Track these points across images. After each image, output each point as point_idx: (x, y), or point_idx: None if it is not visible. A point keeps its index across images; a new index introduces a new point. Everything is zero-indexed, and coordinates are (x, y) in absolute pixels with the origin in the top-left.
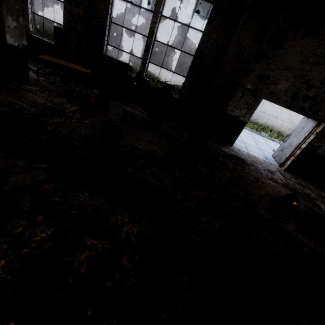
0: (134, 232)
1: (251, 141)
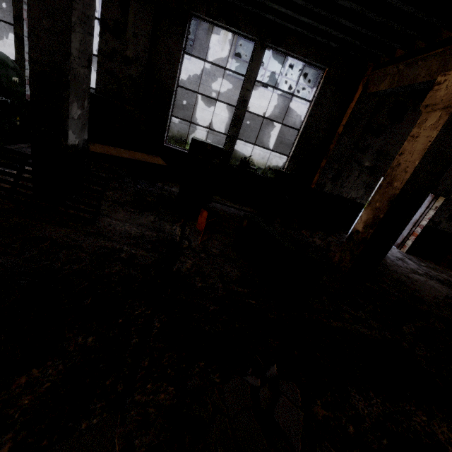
0: (451, 436)
1: None
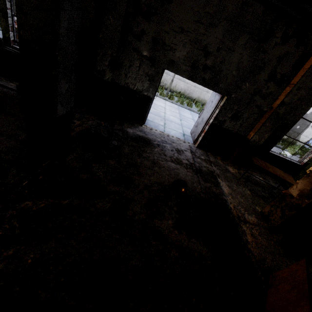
0: None
1: (175, 118)
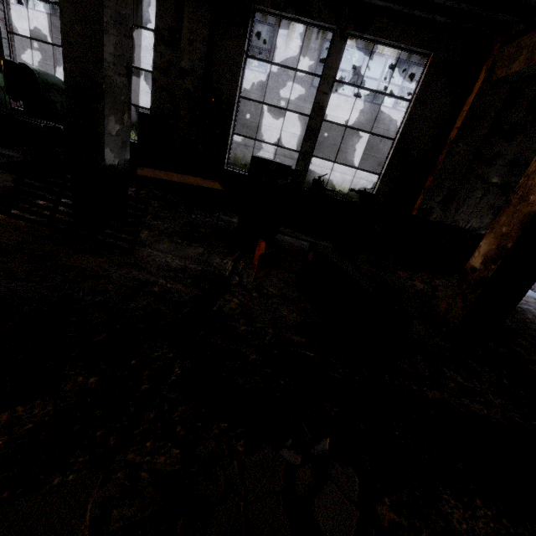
0: None
1: None
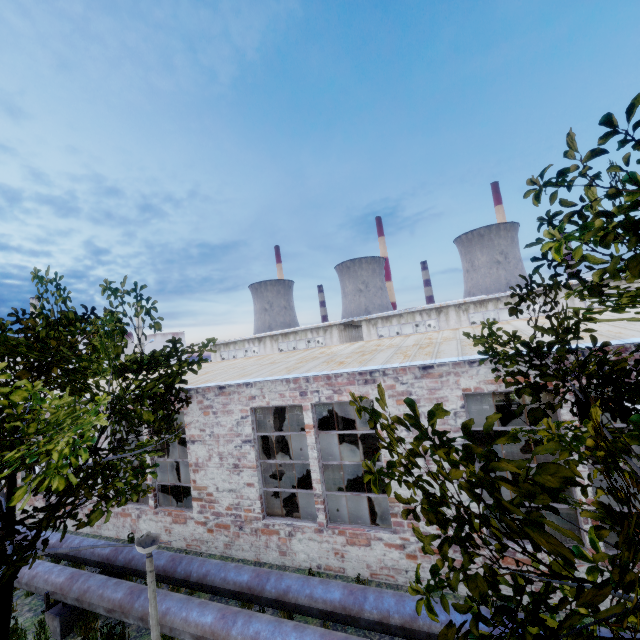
0: None
1: None
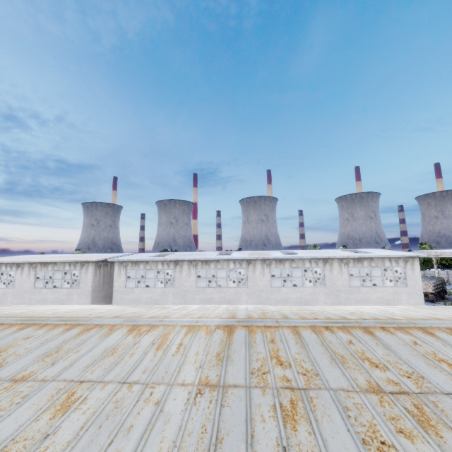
0: None
1: None
